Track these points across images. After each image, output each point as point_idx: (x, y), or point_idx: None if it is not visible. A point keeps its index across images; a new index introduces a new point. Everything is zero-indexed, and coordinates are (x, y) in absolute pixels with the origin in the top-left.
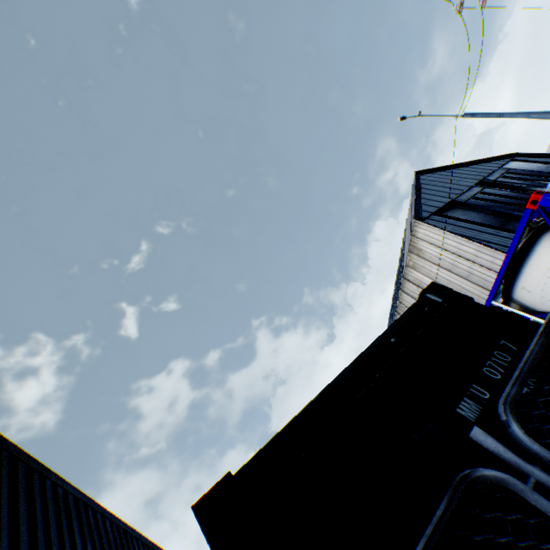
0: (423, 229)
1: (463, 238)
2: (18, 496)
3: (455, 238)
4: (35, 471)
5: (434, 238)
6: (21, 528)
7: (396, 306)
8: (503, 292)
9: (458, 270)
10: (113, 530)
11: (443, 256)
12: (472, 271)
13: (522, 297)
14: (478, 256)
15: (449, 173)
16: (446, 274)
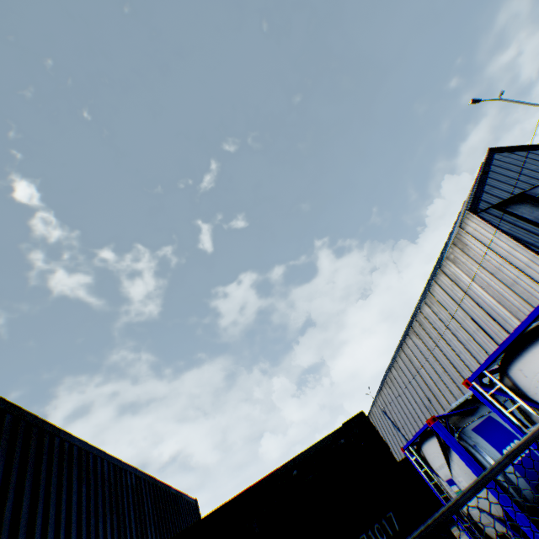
0: (474, 224)
1: (518, 244)
2: (28, 458)
3: (508, 241)
4: (47, 433)
5: (484, 236)
6: (26, 484)
7: (425, 295)
8: (500, 364)
9: (502, 276)
10: (109, 470)
11: (490, 258)
12: (517, 281)
13: (517, 378)
14: (529, 267)
15: (532, 154)
16: (487, 277)
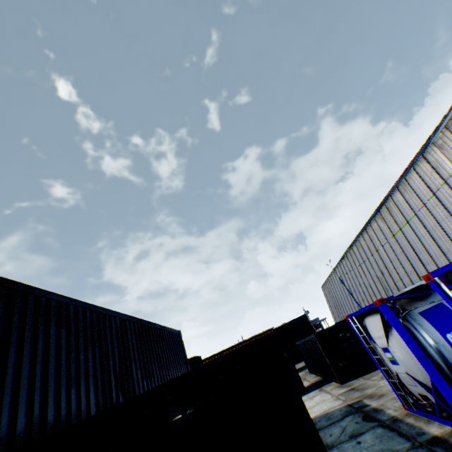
0: None
1: None
2: None
3: None
4: (19, 291)
5: None
6: None
7: (400, 182)
8: None
9: None
10: (92, 316)
11: None
12: None
13: None
14: None
15: None
16: None
